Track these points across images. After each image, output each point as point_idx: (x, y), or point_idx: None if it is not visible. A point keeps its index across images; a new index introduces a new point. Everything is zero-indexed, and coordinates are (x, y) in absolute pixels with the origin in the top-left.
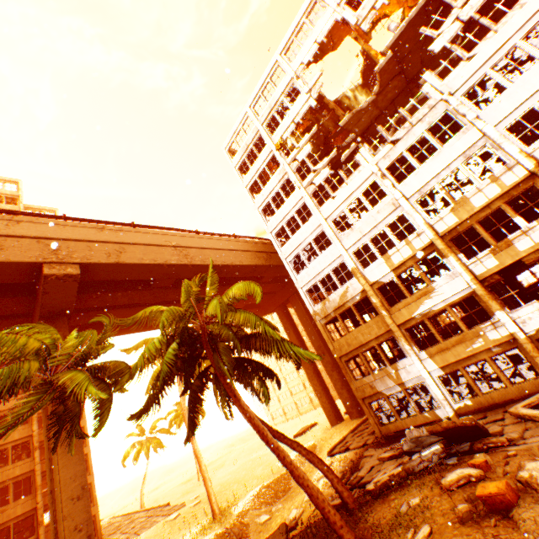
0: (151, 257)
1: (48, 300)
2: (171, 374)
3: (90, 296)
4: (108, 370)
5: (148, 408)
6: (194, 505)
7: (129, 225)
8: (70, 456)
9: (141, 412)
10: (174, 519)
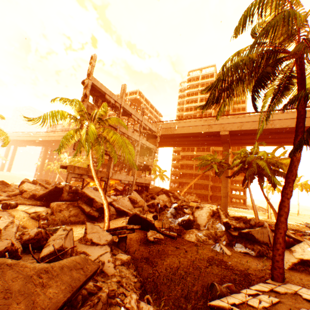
0: (253, 126)
1: (222, 139)
2: (238, 171)
3: (235, 136)
4: (227, 164)
5: (231, 176)
6: (272, 215)
7: (247, 113)
8: (223, 178)
9: (229, 176)
10: (262, 213)
